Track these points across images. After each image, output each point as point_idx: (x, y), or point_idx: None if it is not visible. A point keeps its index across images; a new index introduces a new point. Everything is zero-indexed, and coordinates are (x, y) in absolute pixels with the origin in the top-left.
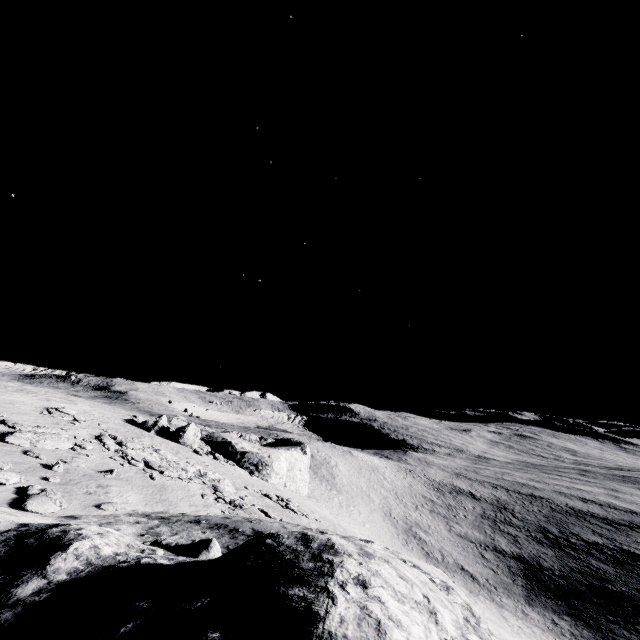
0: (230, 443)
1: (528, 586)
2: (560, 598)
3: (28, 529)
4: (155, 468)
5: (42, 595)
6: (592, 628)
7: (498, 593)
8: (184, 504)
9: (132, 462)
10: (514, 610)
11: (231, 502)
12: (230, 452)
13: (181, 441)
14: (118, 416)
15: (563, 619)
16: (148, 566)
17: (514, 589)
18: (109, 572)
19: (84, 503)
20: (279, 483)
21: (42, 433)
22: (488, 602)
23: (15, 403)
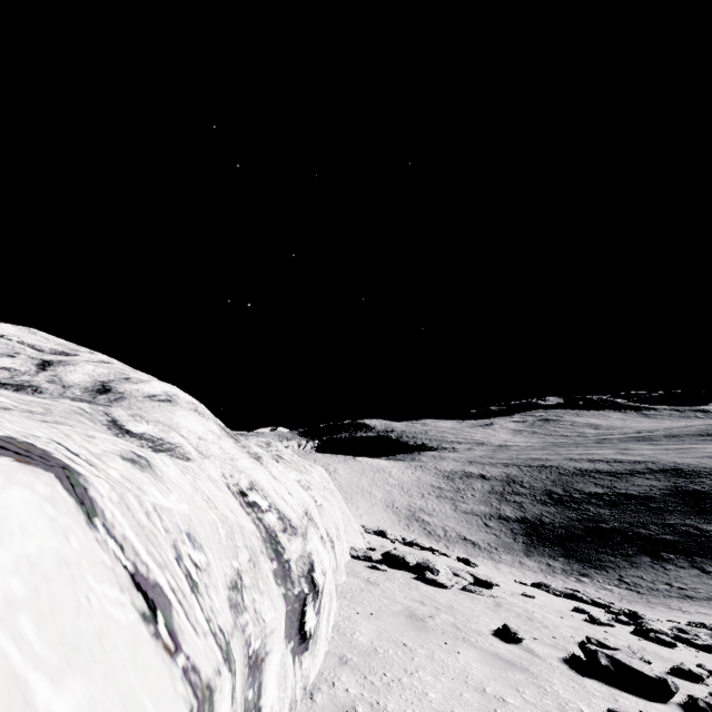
0: None
1: (528, 541)
2: (557, 545)
3: None
4: None
5: None
6: (583, 562)
7: (498, 552)
8: None
9: None
10: (511, 563)
11: None
12: None
13: None
14: None
15: (557, 561)
16: None
17: (514, 546)
18: None
19: None
20: None
21: None
22: (486, 560)
23: None
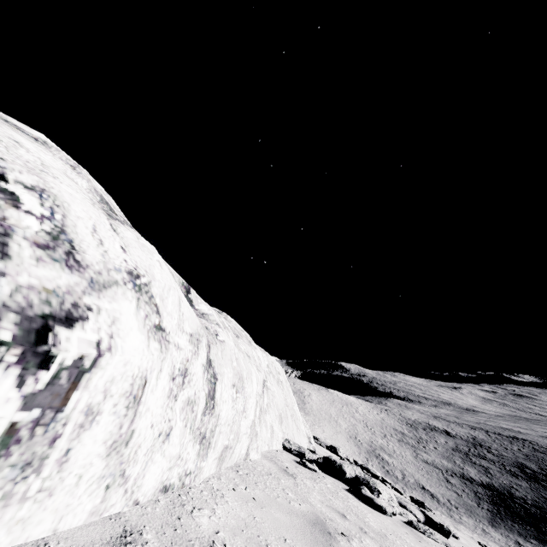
0: None
1: (494, 510)
2: (529, 524)
3: None
4: None
5: None
6: None
7: (458, 512)
8: None
9: None
10: (473, 527)
11: None
12: None
13: None
14: None
15: (529, 542)
16: None
17: (478, 511)
18: None
19: None
20: None
21: None
22: (444, 516)
23: None
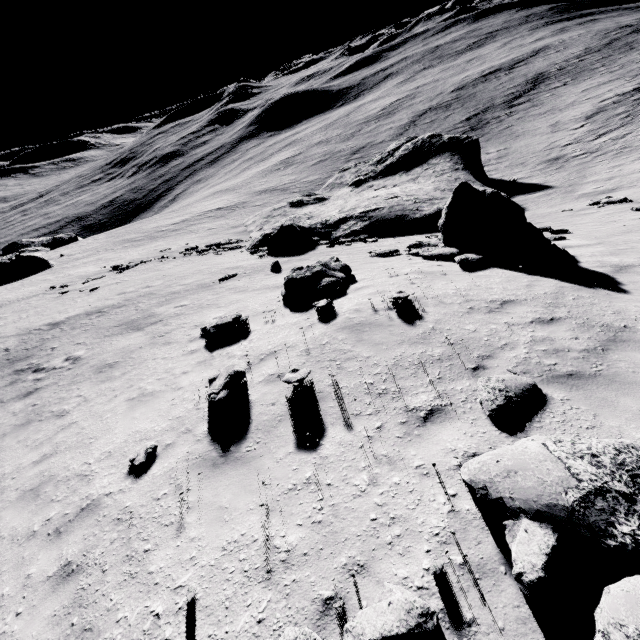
0: None
1: None
2: None
3: None
4: None
5: None
6: None
7: None
8: None
9: None
10: None
11: None
12: None
13: None
14: None
15: None
16: None
17: None
18: None
19: None
20: None
21: None
22: None
23: None
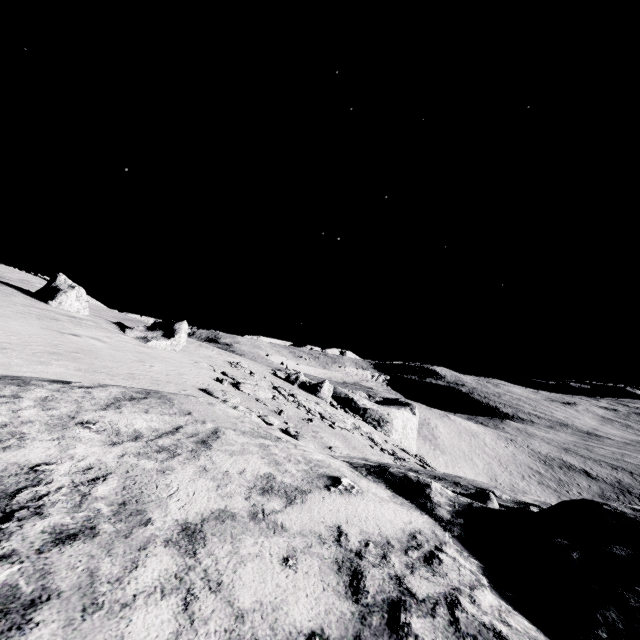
0: (352, 399)
1: None
2: None
3: (362, 466)
4: (327, 419)
5: (459, 519)
6: None
7: None
8: (368, 452)
9: (311, 412)
10: None
11: (393, 454)
12: (353, 407)
13: (318, 395)
14: (265, 370)
15: None
16: (491, 509)
17: None
18: (475, 510)
19: (319, 445)
20: (397, 439)
21: (254, 385)
22: None
23: (212, 357)
